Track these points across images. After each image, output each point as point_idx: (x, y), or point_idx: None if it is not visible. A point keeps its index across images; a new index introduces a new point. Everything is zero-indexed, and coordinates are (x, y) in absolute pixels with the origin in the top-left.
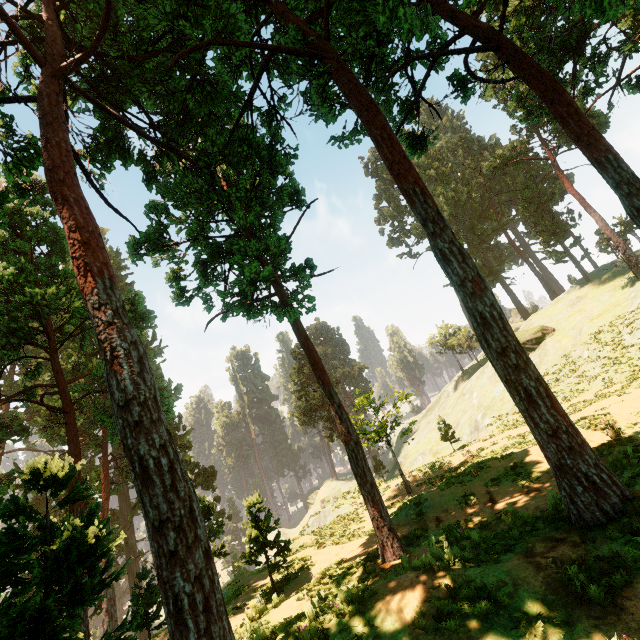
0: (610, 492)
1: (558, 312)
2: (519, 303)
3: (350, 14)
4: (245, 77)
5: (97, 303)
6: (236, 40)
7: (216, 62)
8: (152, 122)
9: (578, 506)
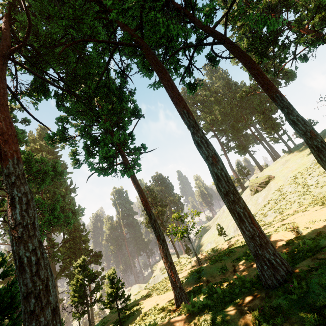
0: (280, 269)
1: (276, 168)
2: (258, 163)
3: (154, 26)
4: (107, 55)
5: (7, 172)
6: (95, 39)
7: (92, 48)
8: (59, 77)
9: (265, 277)
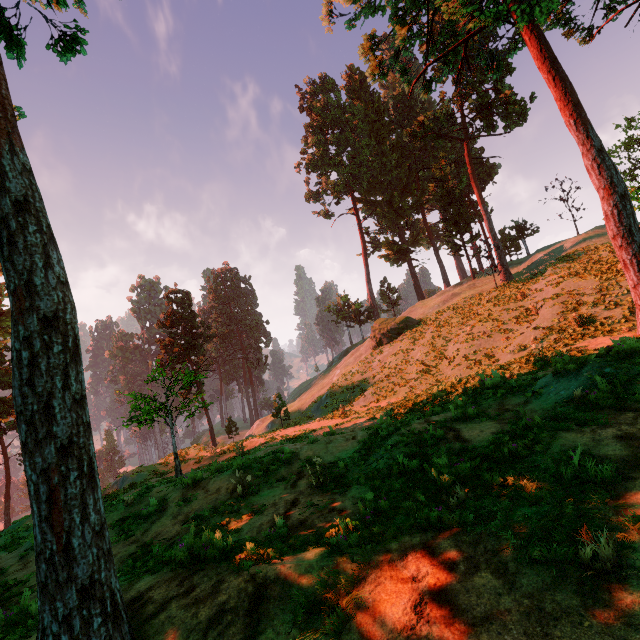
0: None
1: (432, 305)
2: (419, 287)
3: None
4: None
5: None
6: None
7: None
8: None
9: None
